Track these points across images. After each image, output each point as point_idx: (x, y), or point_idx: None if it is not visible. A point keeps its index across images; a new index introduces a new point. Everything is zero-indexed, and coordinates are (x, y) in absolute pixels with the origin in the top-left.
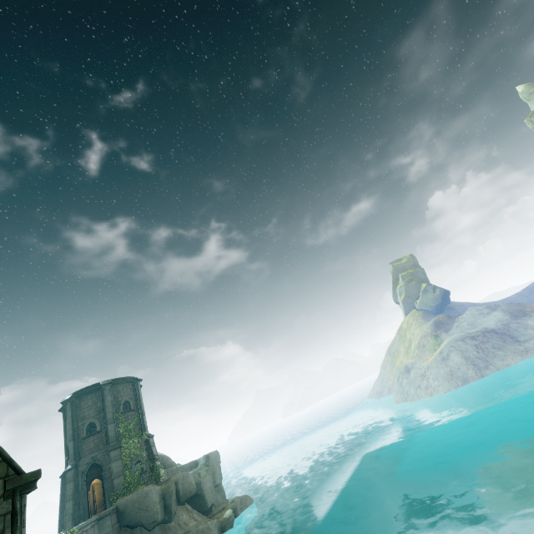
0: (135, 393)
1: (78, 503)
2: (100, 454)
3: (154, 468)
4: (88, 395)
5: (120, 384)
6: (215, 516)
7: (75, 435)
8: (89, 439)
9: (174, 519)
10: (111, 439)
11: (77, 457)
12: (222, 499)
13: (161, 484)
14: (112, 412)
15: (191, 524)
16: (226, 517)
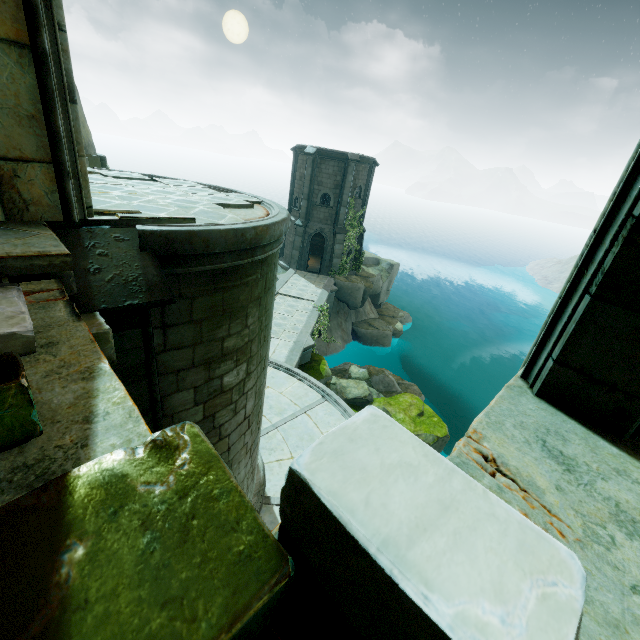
0: (368, 179)
1: (301, 255)
2: (327, 229)
3: (358, 260)
4: (331, 160)
5: (362, 163)
6: (386, 317)
7: (310, 196)
8: (321, 209)
9: (363, 307)
10: (340, 222)
11: (307, 218)
12: (385, 299)
13: (360, 276)
14: (348, 195)
15: (371, 315)
16: (398, 330)
